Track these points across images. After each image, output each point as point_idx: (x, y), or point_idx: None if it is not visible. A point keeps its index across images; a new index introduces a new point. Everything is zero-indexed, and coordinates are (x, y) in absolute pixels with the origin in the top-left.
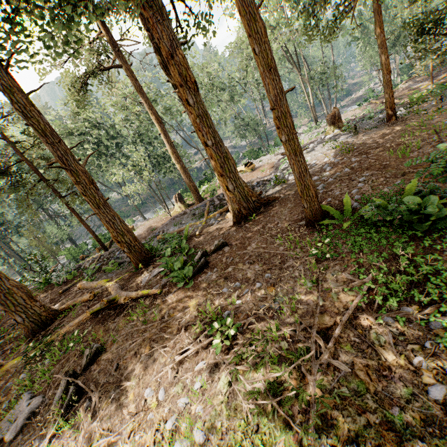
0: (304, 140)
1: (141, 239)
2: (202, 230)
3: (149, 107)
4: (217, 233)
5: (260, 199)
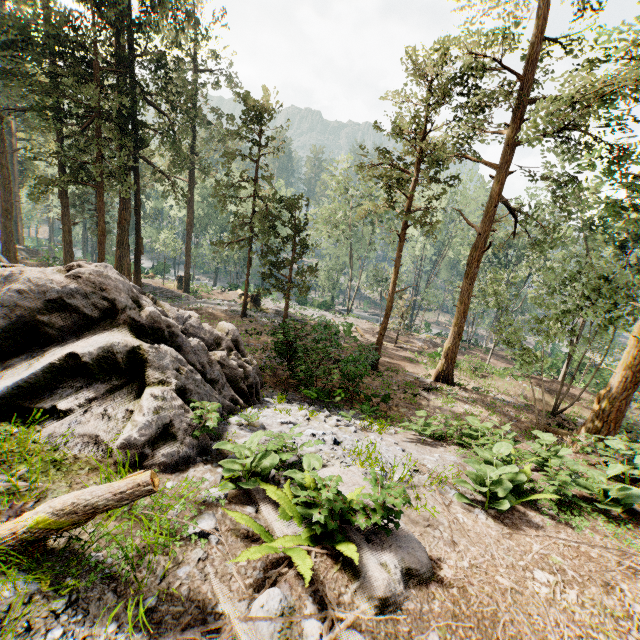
0: (307, 312)
1: None
2: None
3: (189, 213)
4: None
5: None
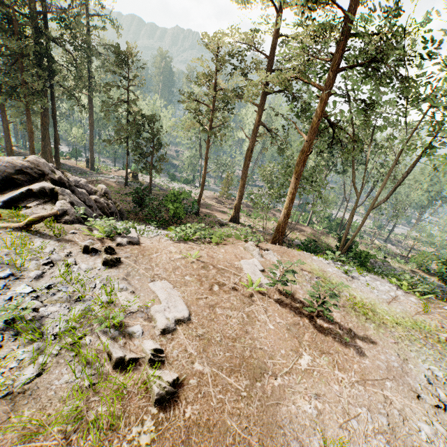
0: (172, 185)
1: None
2: None
3: (91, 117)
4: None
5: None
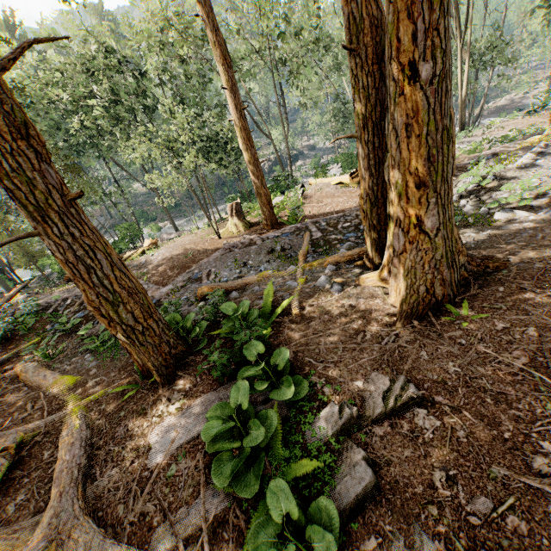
0: None
1: (166, 269)
2: (304, 300)
3: (212, 29)
4: (359, 332)
5: (471, 261)
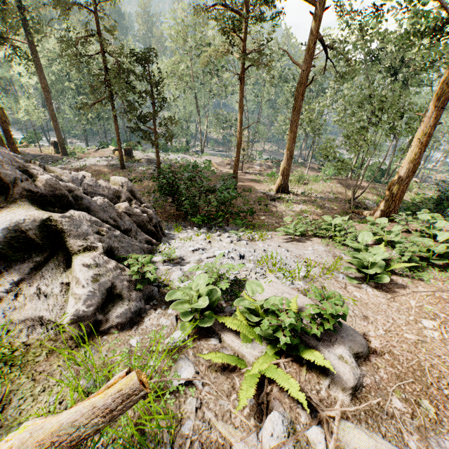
0: (171, 157)
1: None
2: None
3: (41, 78)
4: None
5: None
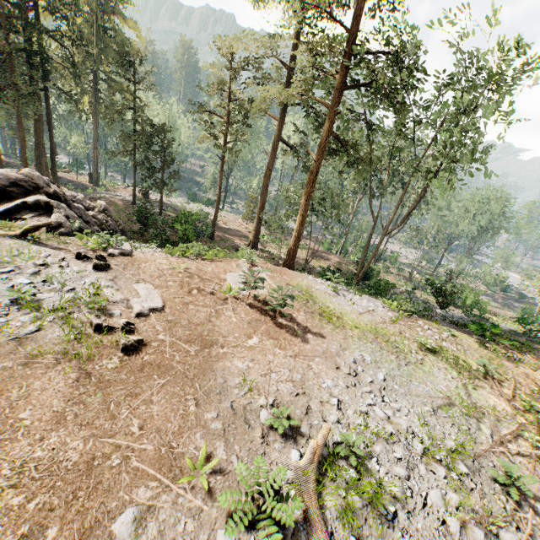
0: (191, 206)
1: None
2: None
3: (93, 123)
4: None
5: None
